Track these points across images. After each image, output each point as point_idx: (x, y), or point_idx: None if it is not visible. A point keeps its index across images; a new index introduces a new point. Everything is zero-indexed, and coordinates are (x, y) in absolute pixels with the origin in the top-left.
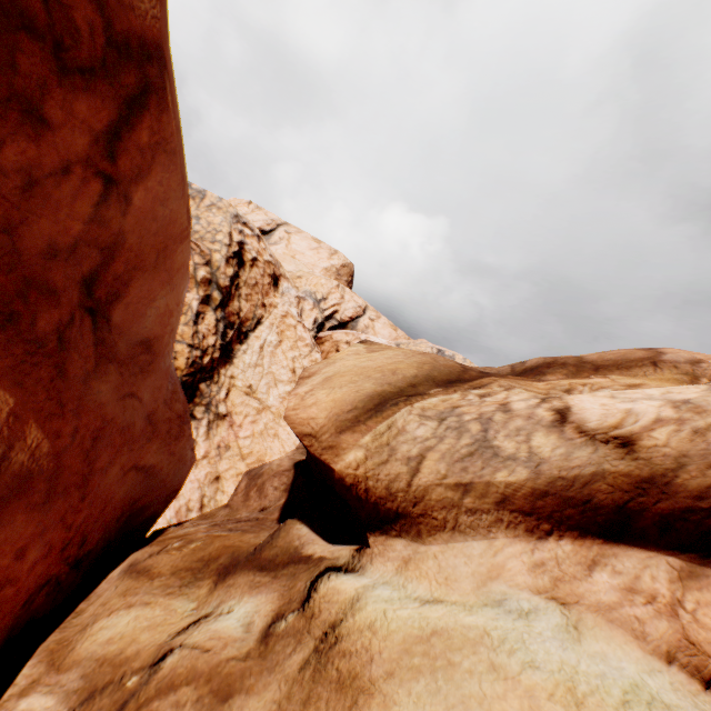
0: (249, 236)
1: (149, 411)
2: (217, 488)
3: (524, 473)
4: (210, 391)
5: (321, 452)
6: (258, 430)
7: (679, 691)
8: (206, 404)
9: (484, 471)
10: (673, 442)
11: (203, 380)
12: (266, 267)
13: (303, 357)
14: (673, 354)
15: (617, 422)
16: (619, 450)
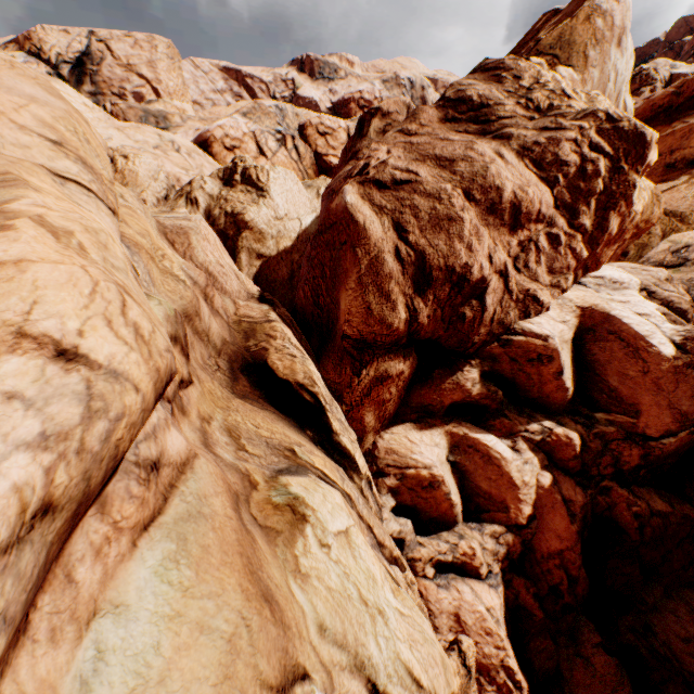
0: None
1: None
2: None
3: (4, 640)
4: None
5: None
6: None
7: (153, 546)
8: None
9: None
10: (75, 472)
11: None
12: None
13: None
14: None
15: (21, 506)
16: (48, 518)
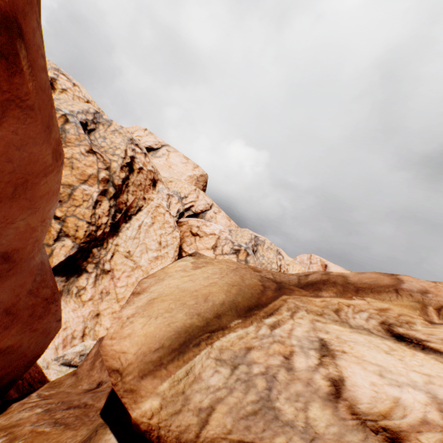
0: (139, 153)
1: (7, 306)
2: (96, 321)
3: None
4: (100, 254)
5: (123, 394)
6: (131, 282)
7: None
8: (95, 263)
9: (265, 433)
10: None
11: (96, 246)
12: (148, 174)
13: (168, 234)
14: (409, 284)
15: (386, 410)
16: None
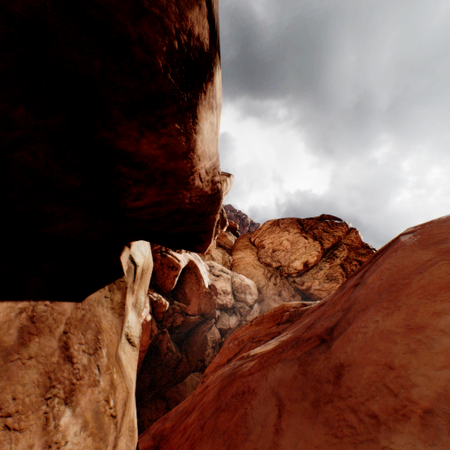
0: None
1: None
2: None
3: None
4: None
5: None
6: None
7: None
8: None
9: None
10: None
11: None
12: None
13: None
14: None
15: None
16: None
